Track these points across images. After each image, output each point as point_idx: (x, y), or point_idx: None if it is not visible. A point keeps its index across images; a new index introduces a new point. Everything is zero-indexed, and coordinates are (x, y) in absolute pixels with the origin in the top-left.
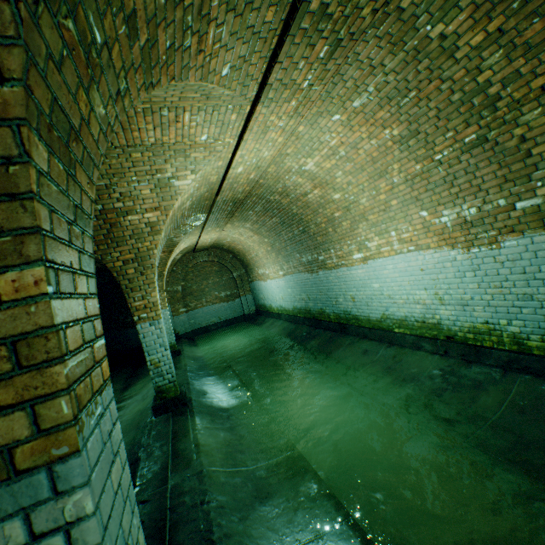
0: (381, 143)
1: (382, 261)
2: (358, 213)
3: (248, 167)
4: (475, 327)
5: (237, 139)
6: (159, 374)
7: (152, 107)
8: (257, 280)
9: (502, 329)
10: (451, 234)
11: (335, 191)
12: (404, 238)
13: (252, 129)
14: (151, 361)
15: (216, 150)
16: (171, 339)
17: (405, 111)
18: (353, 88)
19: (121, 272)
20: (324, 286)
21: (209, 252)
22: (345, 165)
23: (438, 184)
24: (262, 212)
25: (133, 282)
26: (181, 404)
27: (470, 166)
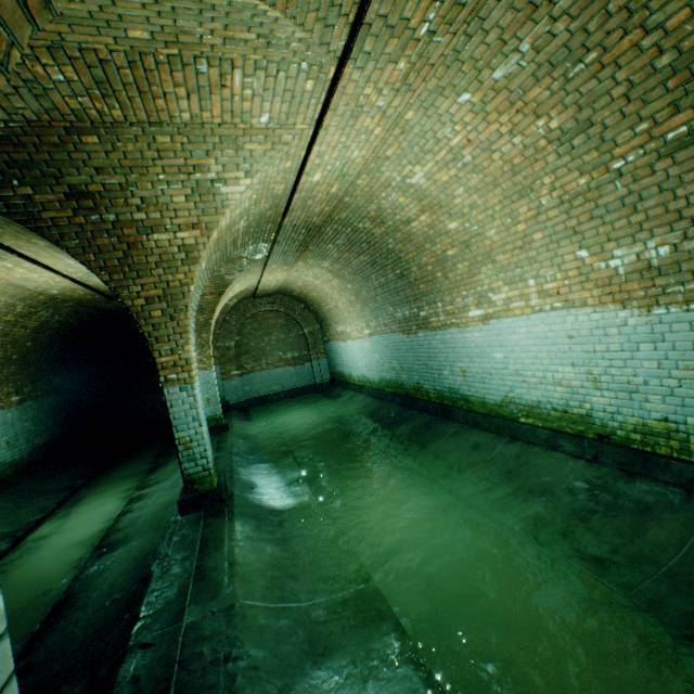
0: (530, 142)
1: (511, 321)
2: (481, 251)
3: (328, 174)
4: (646, 425)
5: (313, 125)
6: (190, 457)
7: (181, 55)
8: (335, 340)
9: (690, 431)
10: (624, 286)
11: (450, 217)
12: (547, 289)
13: (336, 107)
14: (179, 439)
15: (283, 141)
16: (216, 410)
17: (575, 88)
18: (497, 46)
19: (142, 313)
20: (425, 353)
21: (274, 299)
22: (469, 178)
23: (612, 208)
24: (346, 246)
25: (159, 329)
26: (218, 501)
27: (669, 179)
